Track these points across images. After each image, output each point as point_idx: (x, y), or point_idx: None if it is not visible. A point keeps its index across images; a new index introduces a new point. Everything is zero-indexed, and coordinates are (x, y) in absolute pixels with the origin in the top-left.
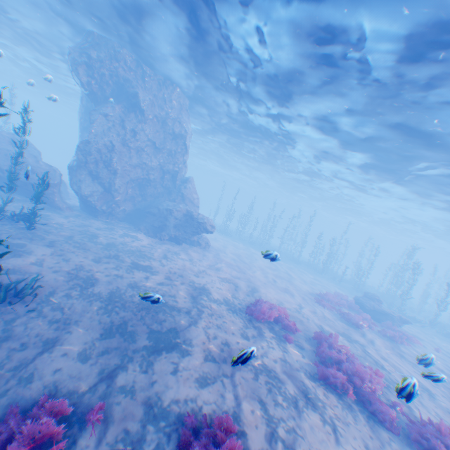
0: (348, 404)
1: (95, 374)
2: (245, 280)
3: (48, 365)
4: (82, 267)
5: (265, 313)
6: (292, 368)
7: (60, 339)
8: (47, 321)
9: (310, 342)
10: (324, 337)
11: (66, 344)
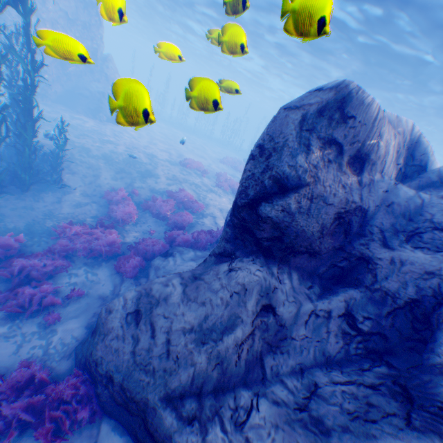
0: (227, 193)
1: (125, 184)
2: (175, 151)
3: (103, 182)
4: (75, 142)
5: (191, 165)
6: (205, 184)
7: (98, 174)
8: (86, 168)
9: (214, 177)
10: (221, 175)
11: (103, 176)
